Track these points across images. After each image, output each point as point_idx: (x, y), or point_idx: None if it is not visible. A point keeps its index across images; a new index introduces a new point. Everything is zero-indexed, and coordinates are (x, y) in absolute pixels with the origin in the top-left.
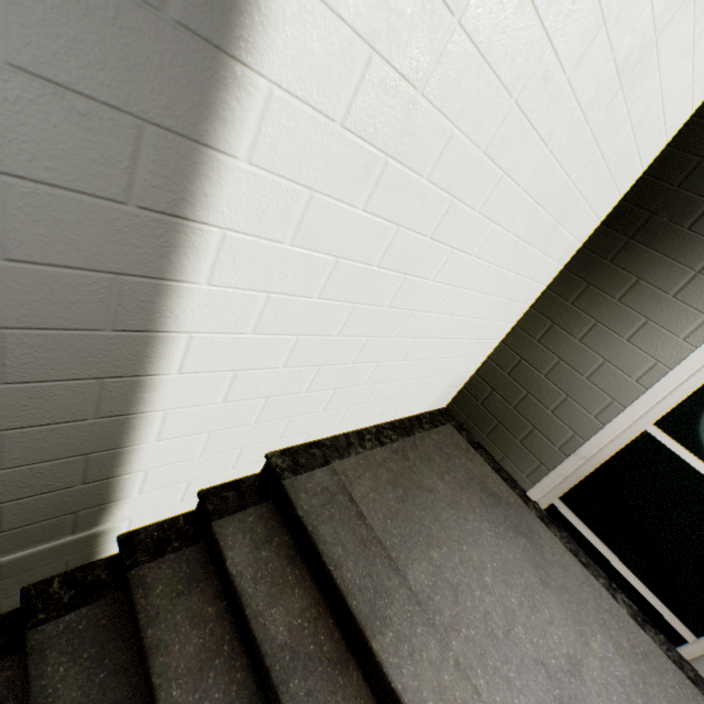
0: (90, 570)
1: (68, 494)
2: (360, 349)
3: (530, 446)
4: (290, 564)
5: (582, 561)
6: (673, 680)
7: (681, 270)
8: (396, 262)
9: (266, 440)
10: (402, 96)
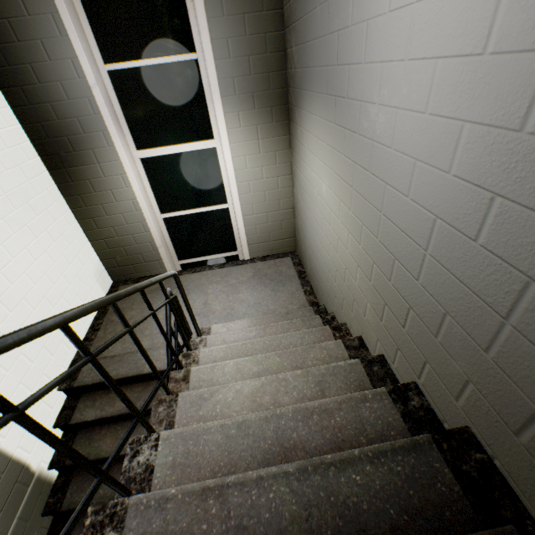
0: (57, 485)
1: (4, 481)
2: None
3: (149, 260)
4: (110, 394)
5: (199, 271)
6: (236, 271)
7: (94, 167)
8: None
9: None
10: None
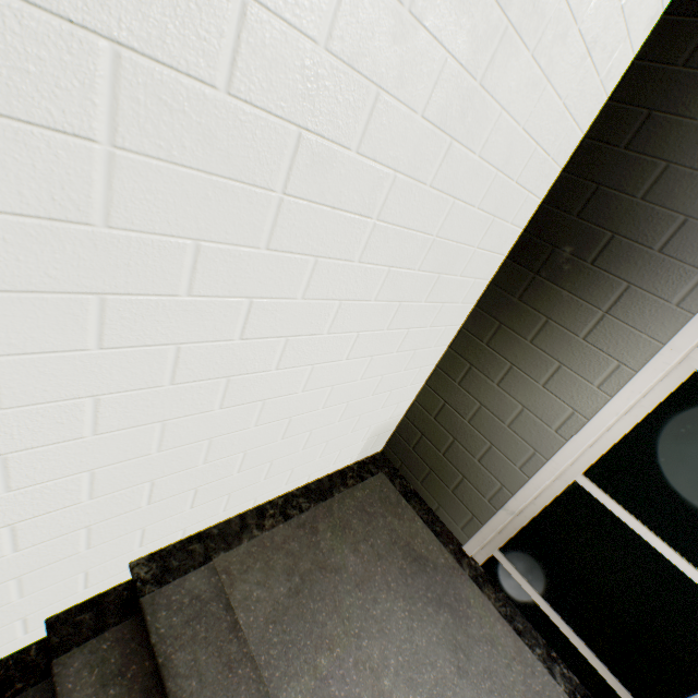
0: None
1: None
2: (206, 450)
3: (462, 496)
4: None
5: (518, 628)
6: None
7: (589, 309)
8: (201, 372)
9: (121, 554)
10: (72, 237)
